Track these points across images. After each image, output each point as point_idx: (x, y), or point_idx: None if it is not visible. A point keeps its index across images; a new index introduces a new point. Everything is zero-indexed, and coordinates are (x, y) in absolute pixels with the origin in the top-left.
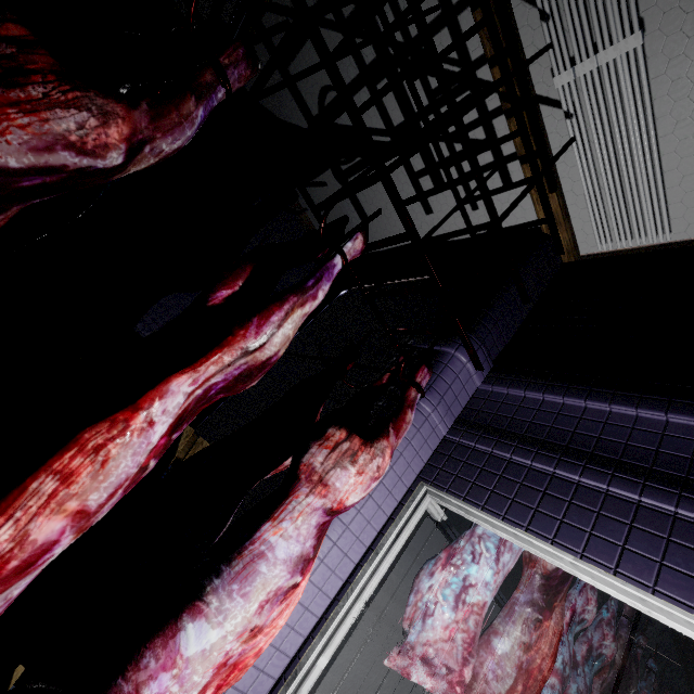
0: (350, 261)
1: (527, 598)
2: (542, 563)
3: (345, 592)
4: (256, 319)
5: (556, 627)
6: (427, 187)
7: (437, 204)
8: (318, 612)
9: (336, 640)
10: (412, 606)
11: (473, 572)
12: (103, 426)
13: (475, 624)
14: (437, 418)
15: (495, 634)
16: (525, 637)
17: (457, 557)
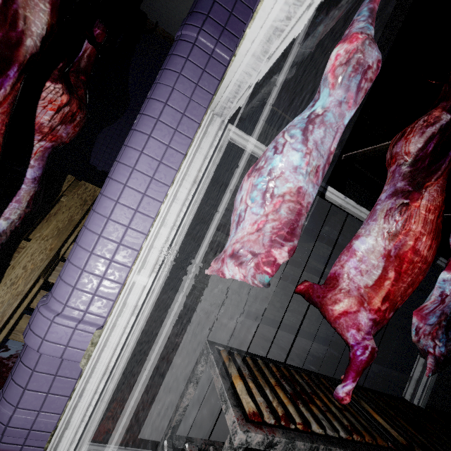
0: None
1: (388, 194)
2: (402, 152)
3: (152, 224)
4: None
5: (430, 206)
6: None
7: None
8: (135, 246)
9: (149, 261)
10: (232, 225)
11: (276, 164)
12: None
13: (288, 211)
14: (208, 40)
15: (354, 240)
16: (387, 227)
17: (261, 162)
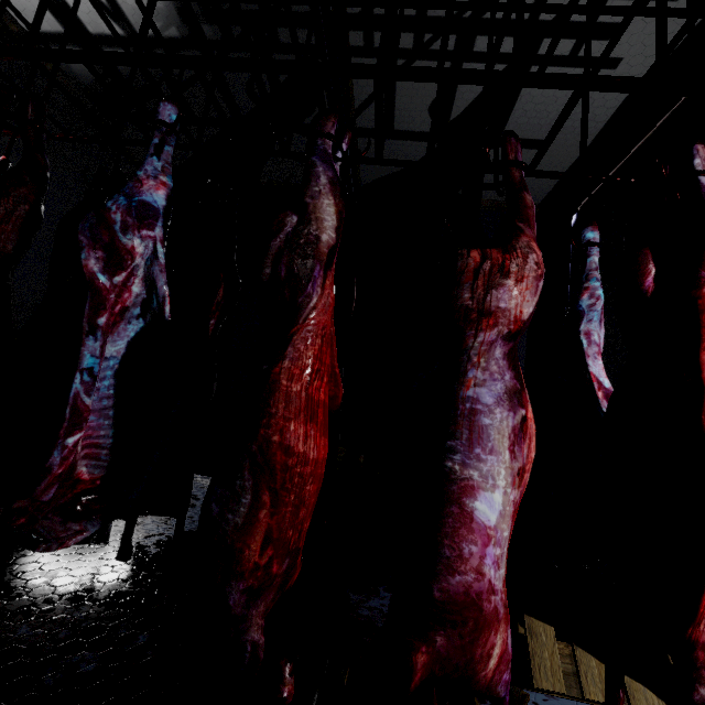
0: (557, 190)
1: None
2: None
3: None
4: (696, 277)
5: None
6: (593, 49)
7: (620, 48)
8: None
9: None
10: None
11: None
12: (701, 412)
13: None
14: None
15: None
16: None
17: None
